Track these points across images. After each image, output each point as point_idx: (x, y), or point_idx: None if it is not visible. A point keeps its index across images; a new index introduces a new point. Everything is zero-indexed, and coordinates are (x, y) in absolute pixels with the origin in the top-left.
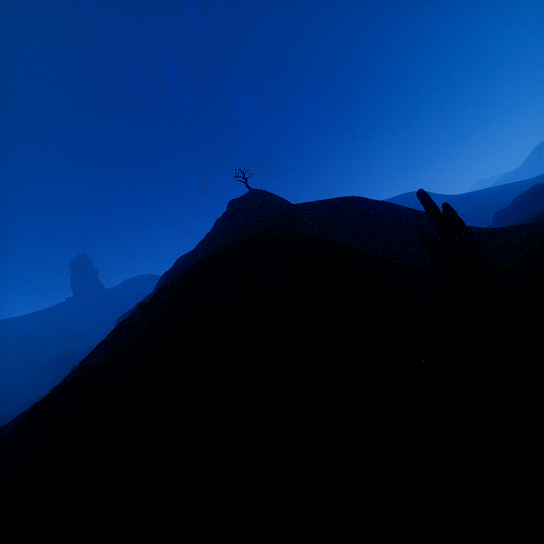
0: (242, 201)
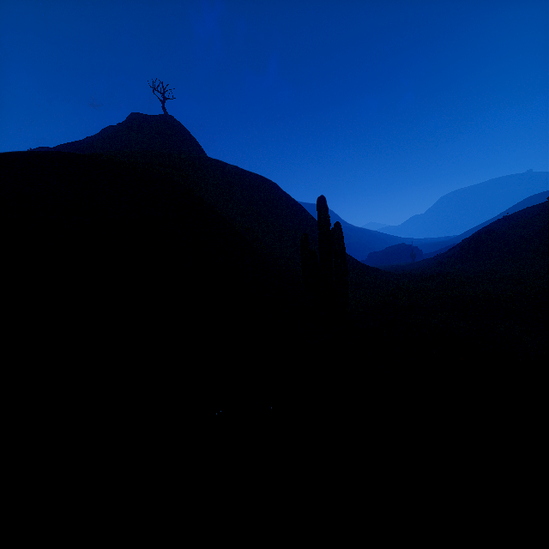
0: (150, 120)
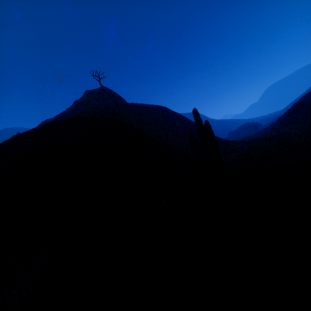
0: (95, 92)
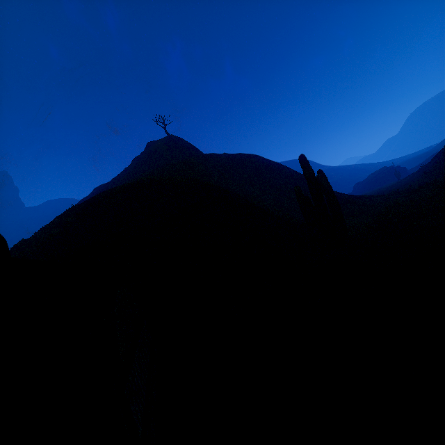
0: (159, 143)
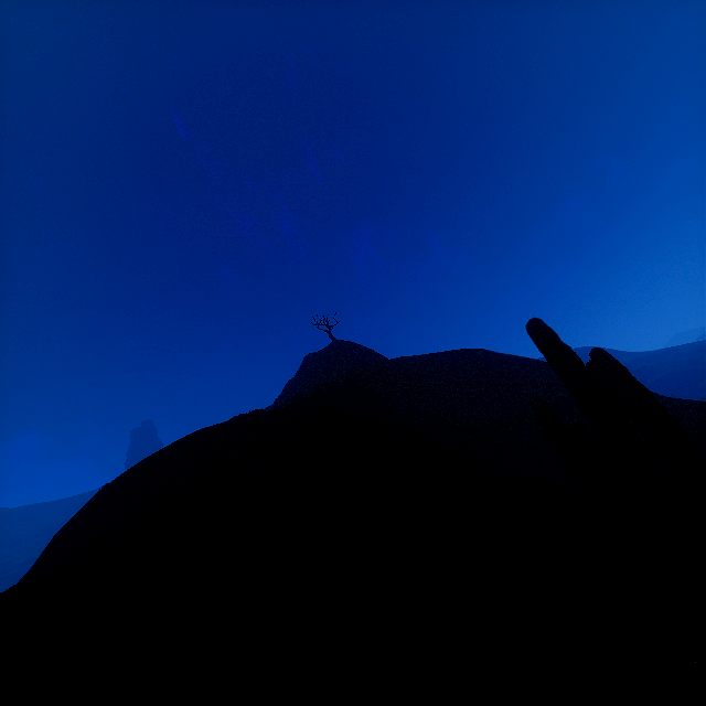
0: (321, 355)
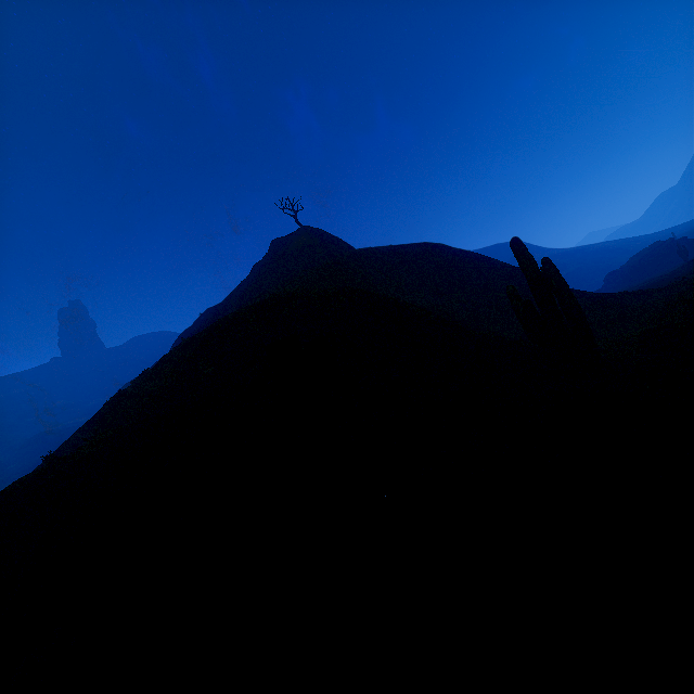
0: (289, 240)
